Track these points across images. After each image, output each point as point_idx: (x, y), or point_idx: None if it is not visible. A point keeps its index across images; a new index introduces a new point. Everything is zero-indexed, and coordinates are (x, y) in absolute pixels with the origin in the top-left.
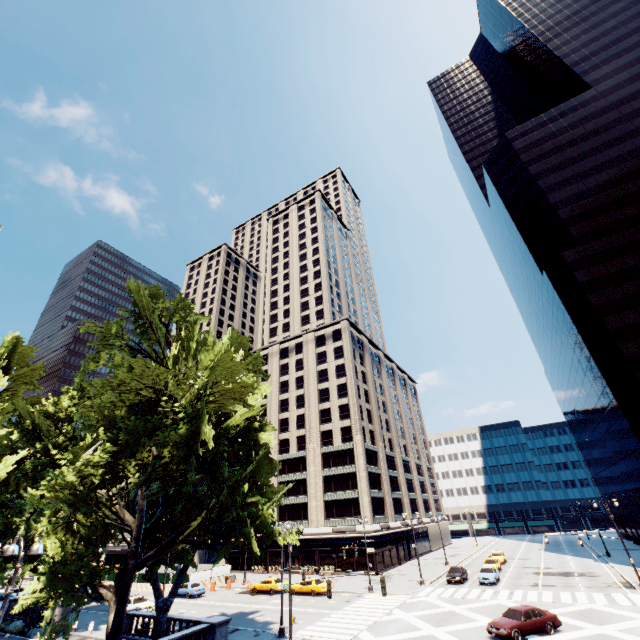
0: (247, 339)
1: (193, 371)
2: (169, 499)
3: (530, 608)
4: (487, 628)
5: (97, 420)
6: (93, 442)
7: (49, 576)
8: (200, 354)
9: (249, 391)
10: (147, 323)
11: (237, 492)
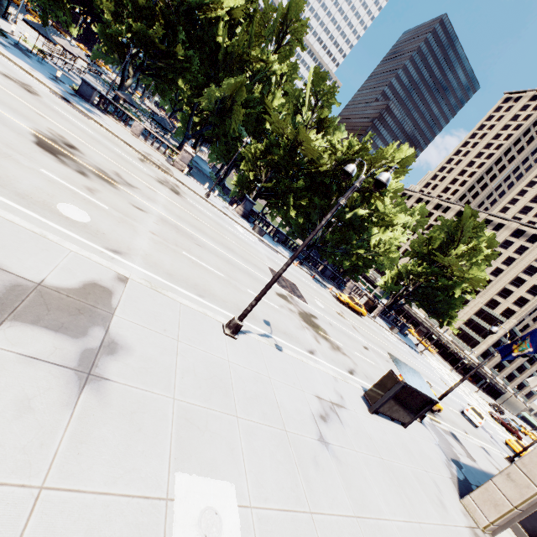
0: (497, 243)
1: (467, 271)
2: (420, 287)
3: (513, 426)
4: (489, 411)
5: (417, 248)
6: (409, 252)
7: (389, 285)
8: (474, 266)
9: (479, 286)
10: (460, 228)
11: (450, 309)
